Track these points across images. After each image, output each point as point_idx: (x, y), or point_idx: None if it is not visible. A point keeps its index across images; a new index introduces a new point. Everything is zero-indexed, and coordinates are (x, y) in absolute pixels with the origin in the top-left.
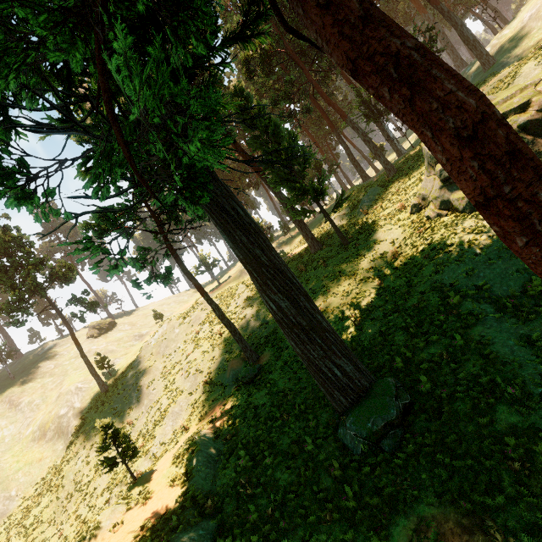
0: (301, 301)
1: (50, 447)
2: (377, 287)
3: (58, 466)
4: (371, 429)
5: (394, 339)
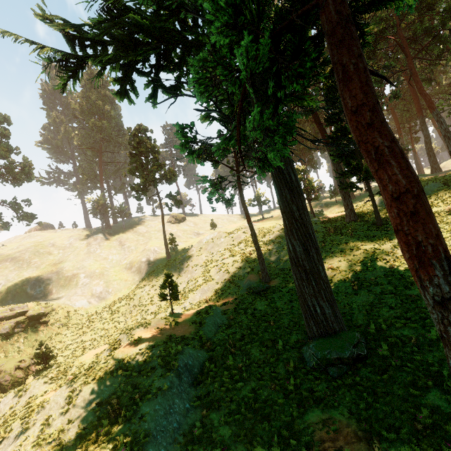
0: (312, 252)
1: (132, 276)
2: (387, 269)
3: (134, 288)
4: (325, 356)
5: (379, 311)
